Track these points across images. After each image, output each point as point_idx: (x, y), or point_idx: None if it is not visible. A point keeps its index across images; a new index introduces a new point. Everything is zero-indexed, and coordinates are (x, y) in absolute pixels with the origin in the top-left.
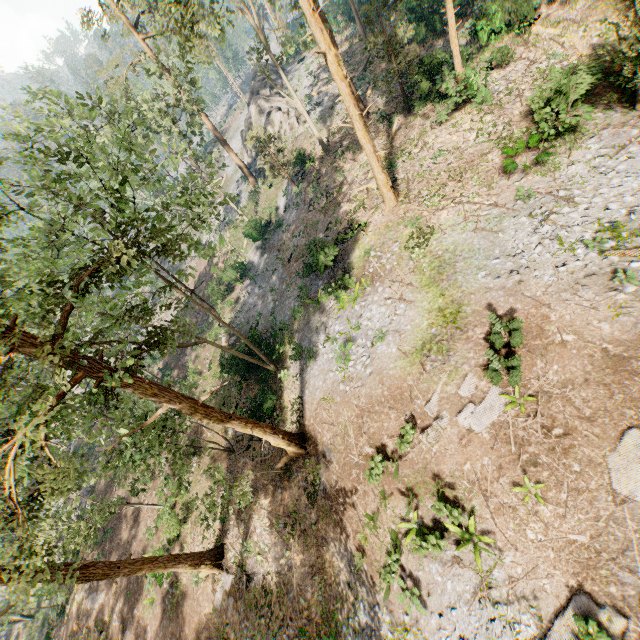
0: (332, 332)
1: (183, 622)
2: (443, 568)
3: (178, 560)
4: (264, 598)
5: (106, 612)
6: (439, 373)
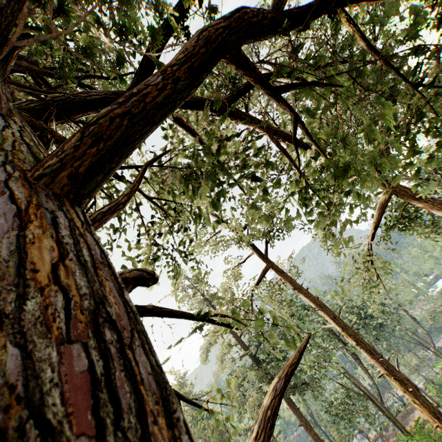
0: None
1: None
2: None
3: None
4: None
5: None
6: None
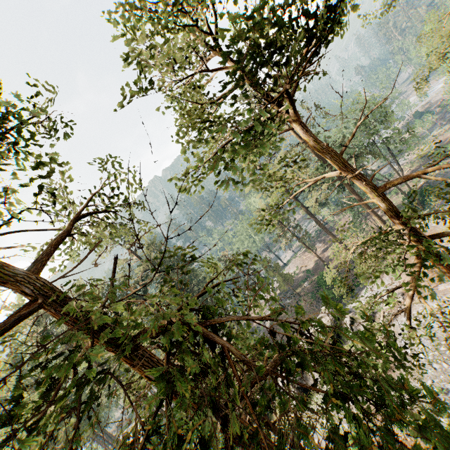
0: (448, 205)
1: (332, 261)
2: (388, 279)
3: (339, 242)
4: (353, 268)
5: (318, 249)
6: (447, 238)
